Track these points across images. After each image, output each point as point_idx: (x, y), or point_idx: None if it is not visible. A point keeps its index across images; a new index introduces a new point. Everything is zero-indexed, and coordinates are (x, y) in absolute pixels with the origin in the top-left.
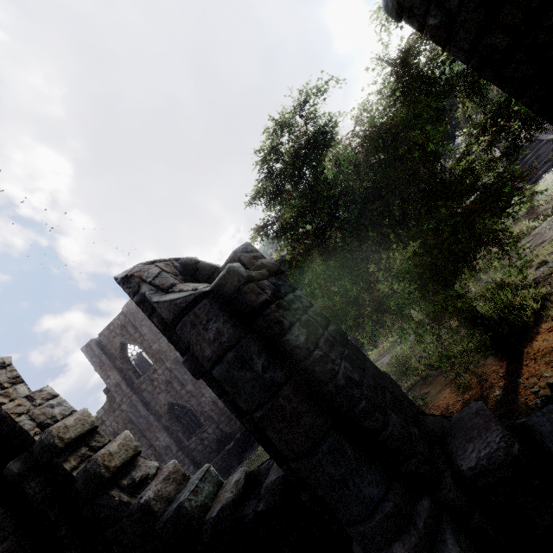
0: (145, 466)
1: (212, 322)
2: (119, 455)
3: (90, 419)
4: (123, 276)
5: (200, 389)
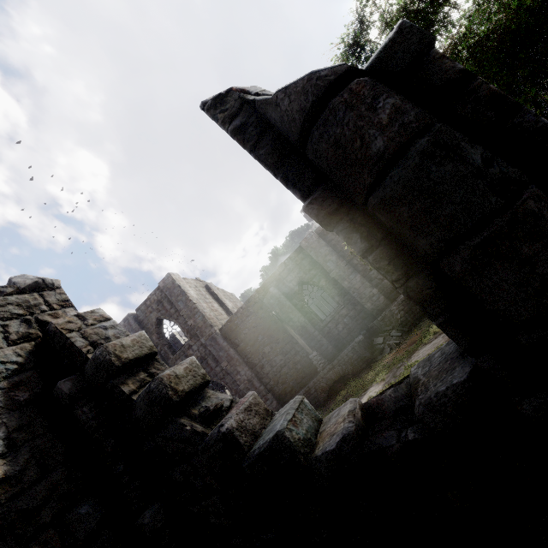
0: (216, 397)
1: (384, 98)
2: (187, 380)
3: (148, 343)
4: (216, 96)
5: (235, 366)
